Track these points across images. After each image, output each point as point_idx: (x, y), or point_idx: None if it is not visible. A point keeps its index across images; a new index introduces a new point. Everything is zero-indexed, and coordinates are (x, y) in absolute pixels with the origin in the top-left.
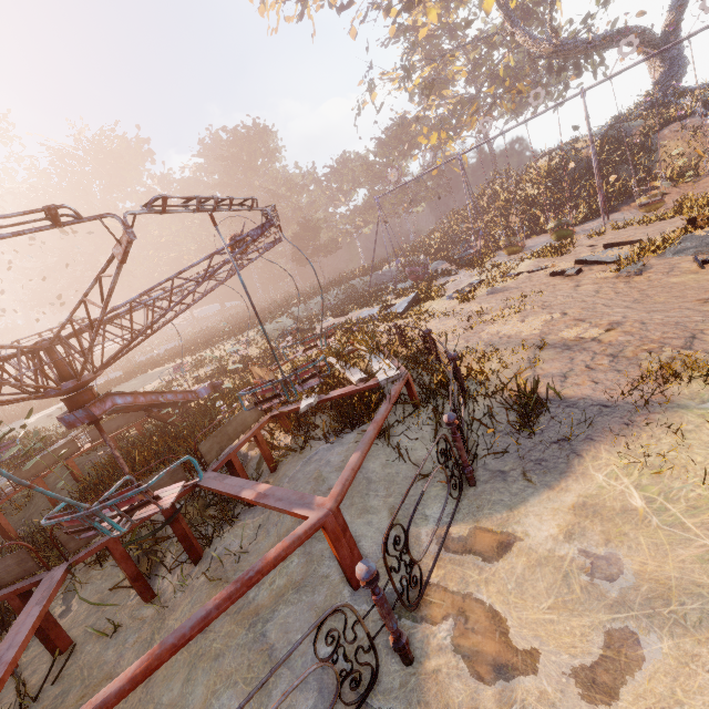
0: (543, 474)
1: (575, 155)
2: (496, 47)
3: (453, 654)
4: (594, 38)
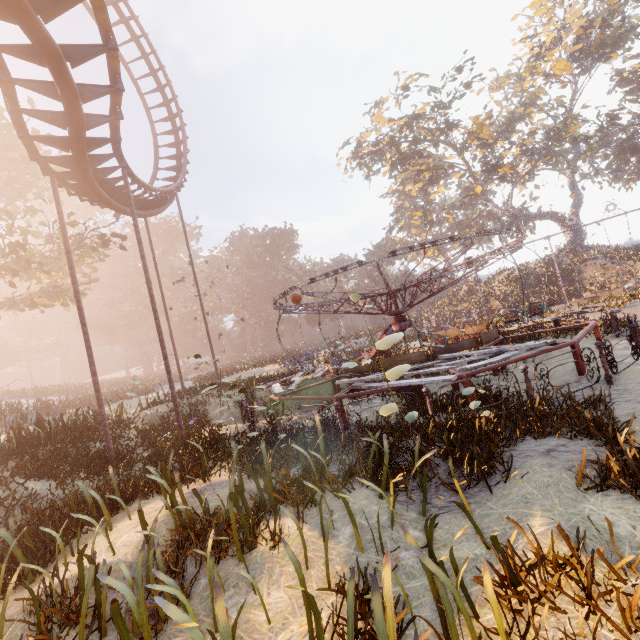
0: None
1: (533, 270)
2: (458, 209)
3: None
4: (534, 214)
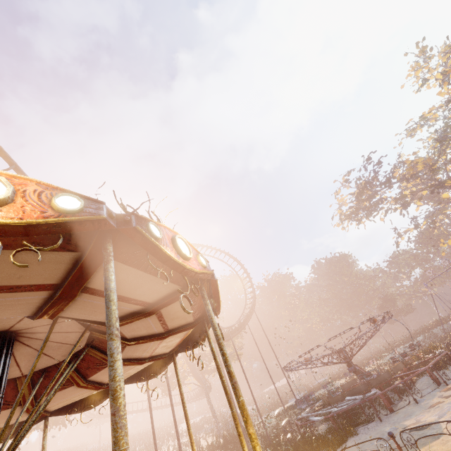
0: None
1: None
2: None
3: None
4: None
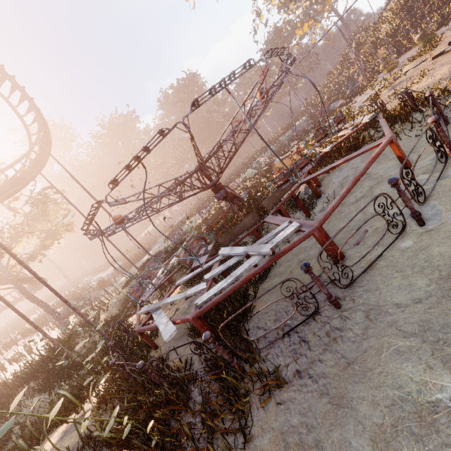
0: None
1: None
2: None
3: None
4: None
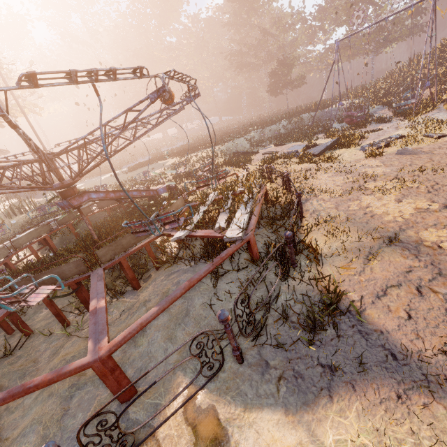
0: (291, 392)
1: None
2: None
3: None
4: None
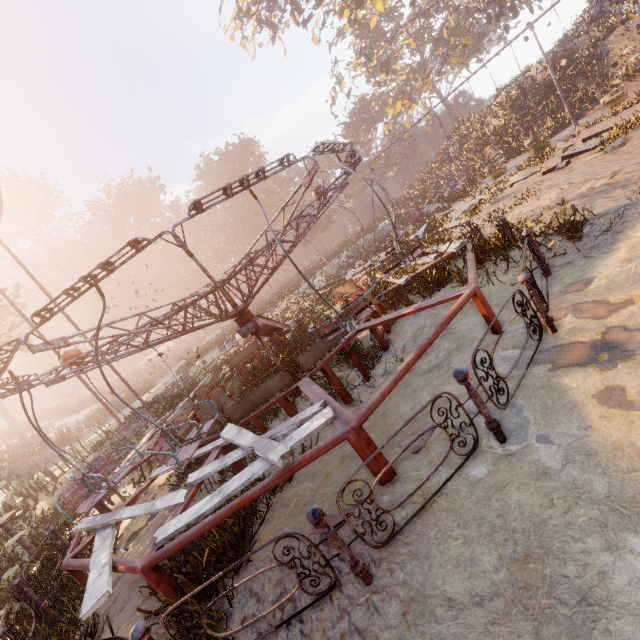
0: (598, 251)
1: (532, 82)
2: (432, 15)
3: (580, 320)
4: None
